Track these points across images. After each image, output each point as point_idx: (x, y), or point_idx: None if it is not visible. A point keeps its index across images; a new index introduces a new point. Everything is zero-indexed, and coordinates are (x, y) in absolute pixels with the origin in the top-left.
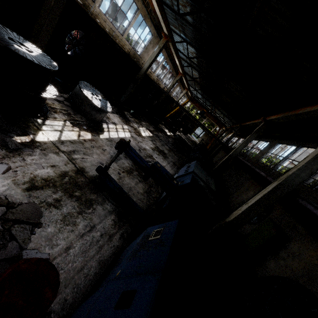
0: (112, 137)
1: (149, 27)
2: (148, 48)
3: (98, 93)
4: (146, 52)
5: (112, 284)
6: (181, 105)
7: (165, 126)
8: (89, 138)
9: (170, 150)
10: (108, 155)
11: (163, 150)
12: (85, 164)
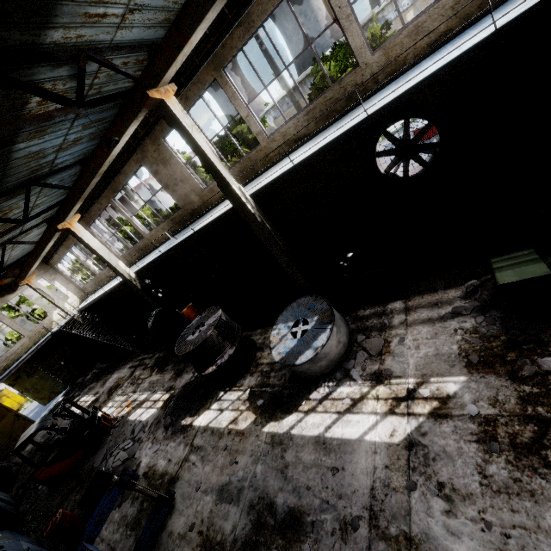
0: (294, 432)
1: None
2: None
3: (317, 310)
4: None
5: None
6: None
7: None
8: (242, 427)
9: None
10: (225, 478)
11: None
12: (185, 474)
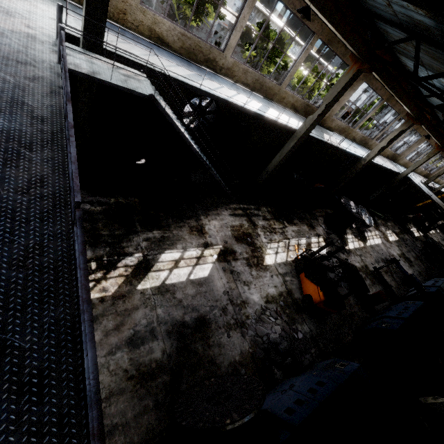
0: (371, 244)
1: (419, 132)
2: (412, 146)
3: (365, 211)
4: (408, 150)
5: (399, 305)
6: (443, 209)
7: (412, 223)
8: (363, 246)
9: (416, 257)
10: (373, 259)
11: (409, 257)
12: (367, 263)
